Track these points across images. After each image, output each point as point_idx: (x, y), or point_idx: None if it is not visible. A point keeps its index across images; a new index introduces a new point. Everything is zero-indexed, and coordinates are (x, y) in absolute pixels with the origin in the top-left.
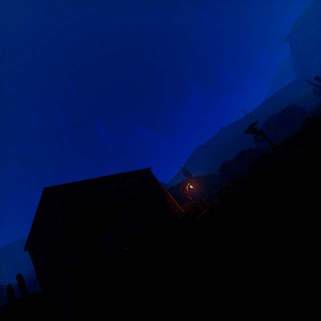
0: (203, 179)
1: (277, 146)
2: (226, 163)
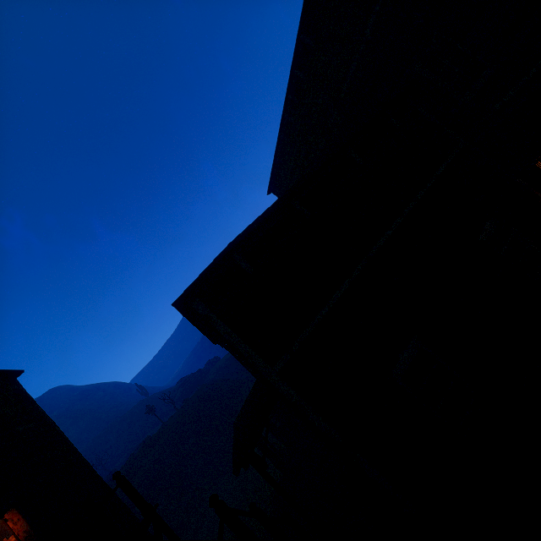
0: (158, 401)
1: (164, 422)
2: (175, 389)
